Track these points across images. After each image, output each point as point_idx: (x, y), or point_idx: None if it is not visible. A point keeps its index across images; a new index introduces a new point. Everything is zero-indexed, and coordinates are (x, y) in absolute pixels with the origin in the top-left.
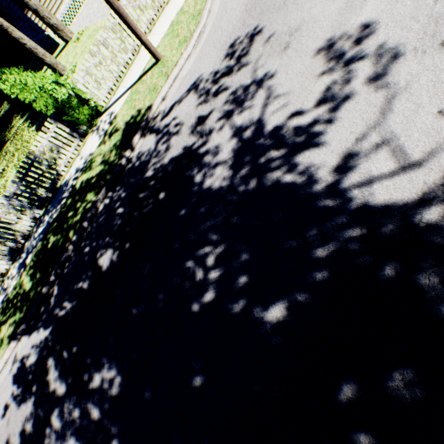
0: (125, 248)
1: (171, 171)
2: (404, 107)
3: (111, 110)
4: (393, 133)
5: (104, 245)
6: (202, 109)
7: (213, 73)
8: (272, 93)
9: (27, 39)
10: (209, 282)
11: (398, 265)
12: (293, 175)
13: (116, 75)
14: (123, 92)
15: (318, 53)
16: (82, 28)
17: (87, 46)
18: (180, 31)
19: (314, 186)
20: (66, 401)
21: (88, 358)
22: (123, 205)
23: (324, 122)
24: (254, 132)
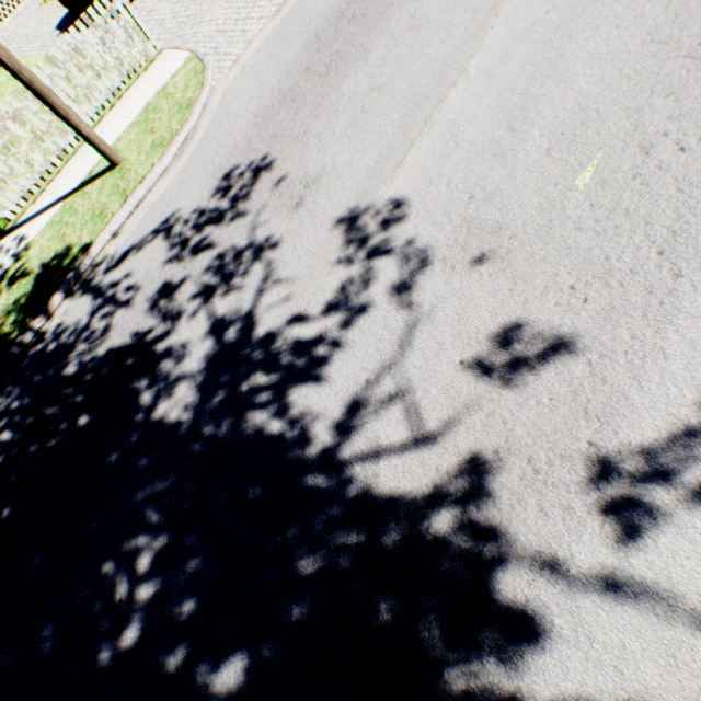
0: (2, 517)
1: (106, 373)
2: (426, 345)
3: (23, 231)
4: (410, 381)
5: None
6: (171, 270)
7: (197, 212)
8: (272, 273)
9: None
10: (136, 606)
11: (397, 602)
12: (283, 422)
13: (40, 170)
14: (50, 203)
15: (337, 228)
16: None
17: (6, 92)
18: (158, 124)
19: (308, 448)
20: None
21: None
22: (14, 424)
23: (332, 341)
24: (240, 334)
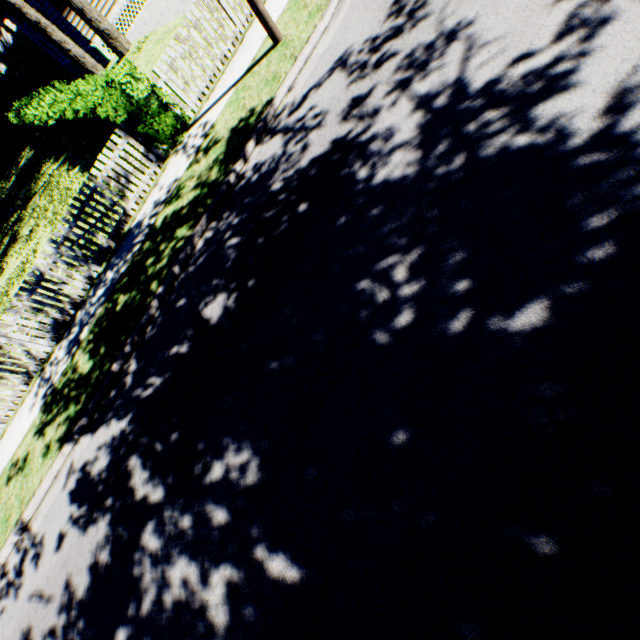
0: (248, 287)
1: (314, 174)
2: None
3: (204, 120)
4: None
5: (210, 292)
6: (357, 87)
7: (369, 40)
8: (475, 42)
9: (72, 43)
10: (402, 301)
11: None
12: (528, 135)
13: (209, 74)
14: (223, 94)
15: None
16: (145, 34)
17: (155, 53)
18: (309, 1)
19: (569, 142)
20: (167, 509)
21: (199, 443)
22: (238, 233)
23: (572, 58)
24: (451, 97)
